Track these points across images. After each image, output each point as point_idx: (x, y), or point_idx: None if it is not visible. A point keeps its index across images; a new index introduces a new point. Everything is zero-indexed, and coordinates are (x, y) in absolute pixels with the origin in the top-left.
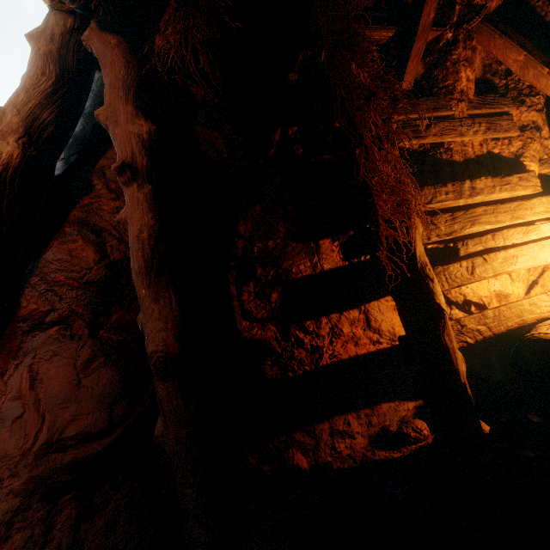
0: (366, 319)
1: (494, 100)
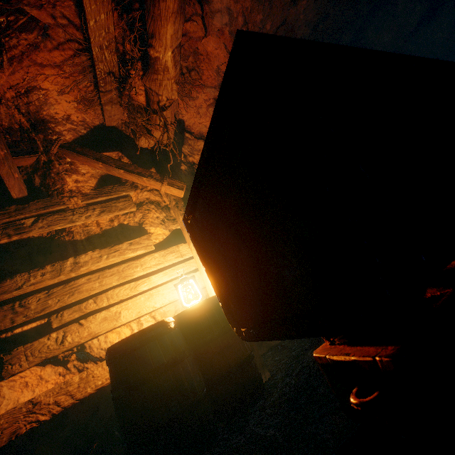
0: None
1: (113, 189)
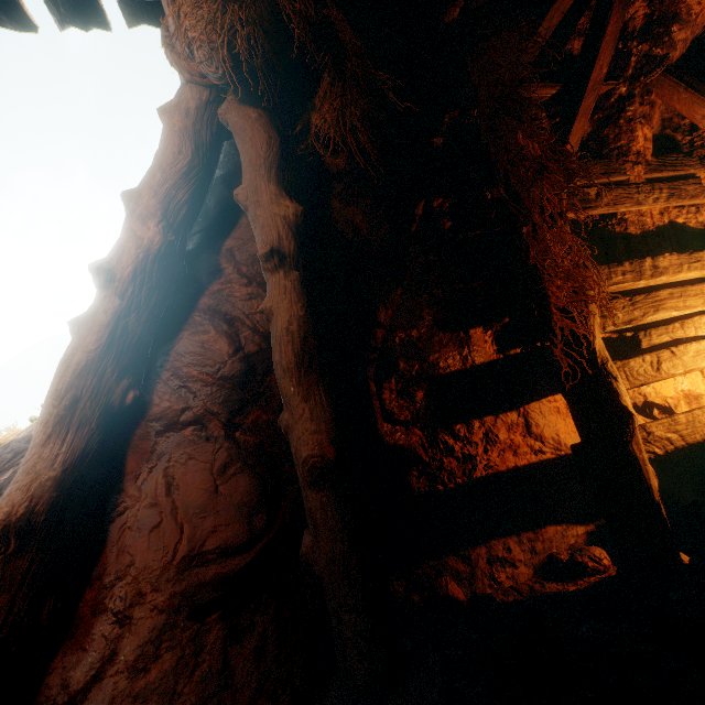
0: (525, 423)
1: (677, 161)
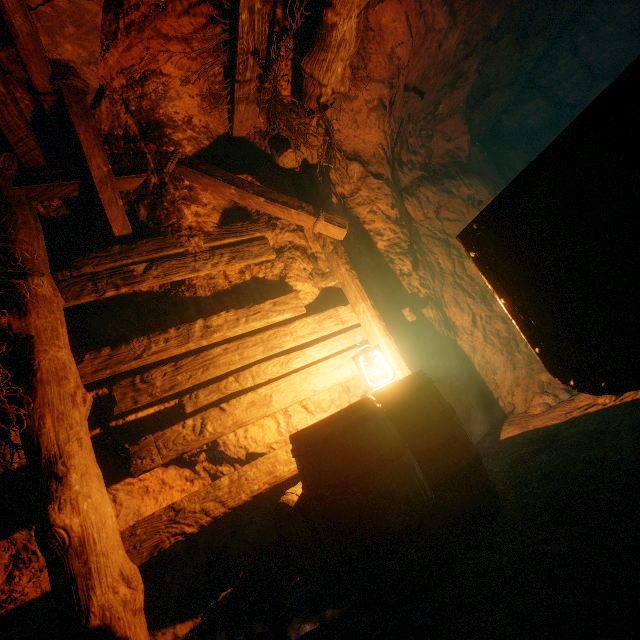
0: None
1: (243, 228)
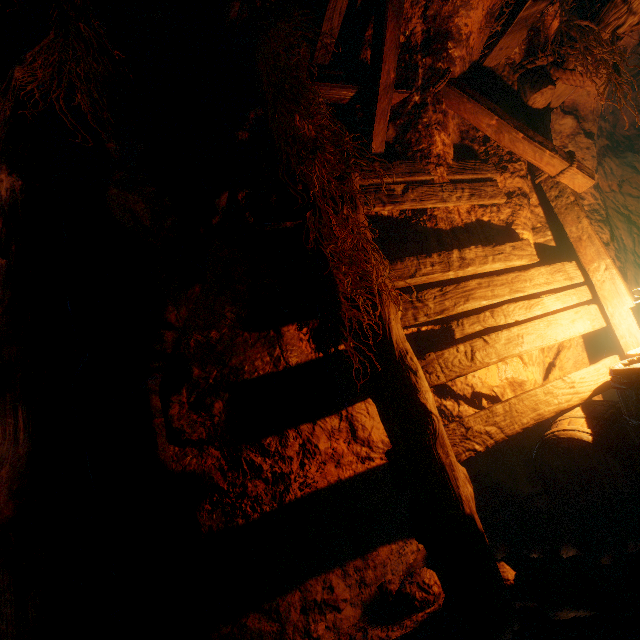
0: (351, 427)
1: (475, 166)
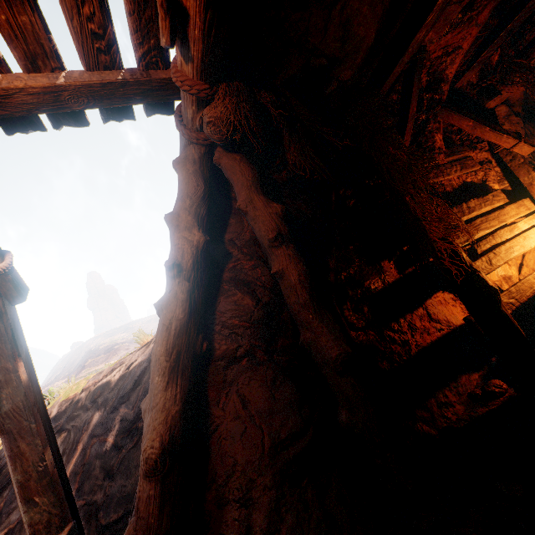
0: (427, 313)
1: (458, 149)
